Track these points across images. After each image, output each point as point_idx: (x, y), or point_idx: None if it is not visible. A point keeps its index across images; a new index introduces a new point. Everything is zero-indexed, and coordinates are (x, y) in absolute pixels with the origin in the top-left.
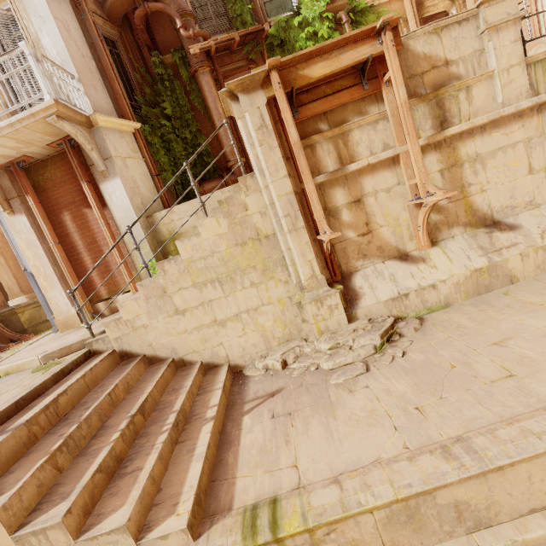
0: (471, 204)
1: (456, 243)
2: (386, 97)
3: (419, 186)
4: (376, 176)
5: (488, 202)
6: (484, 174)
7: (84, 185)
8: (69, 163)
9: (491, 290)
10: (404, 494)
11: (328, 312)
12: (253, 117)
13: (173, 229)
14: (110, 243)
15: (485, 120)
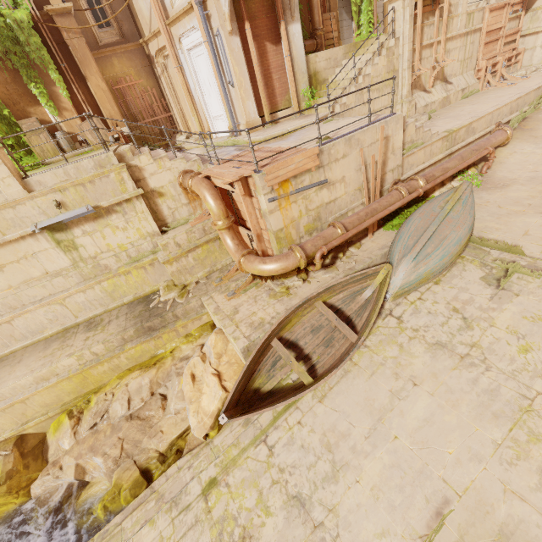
0: (443, 71)
1: (438, 87)
2: (437, 15)
3: (440, 57)
4: (426, 51)
5: (447, 71)
6: (448, 59)
7: (282, 24)
8: (261, 2)
9: (445, 107)
10: (470, 122)
11: (411, 108)
12: (410, 10)
13: (315, 68)
14: (290, 70)
15: (455, 35)
